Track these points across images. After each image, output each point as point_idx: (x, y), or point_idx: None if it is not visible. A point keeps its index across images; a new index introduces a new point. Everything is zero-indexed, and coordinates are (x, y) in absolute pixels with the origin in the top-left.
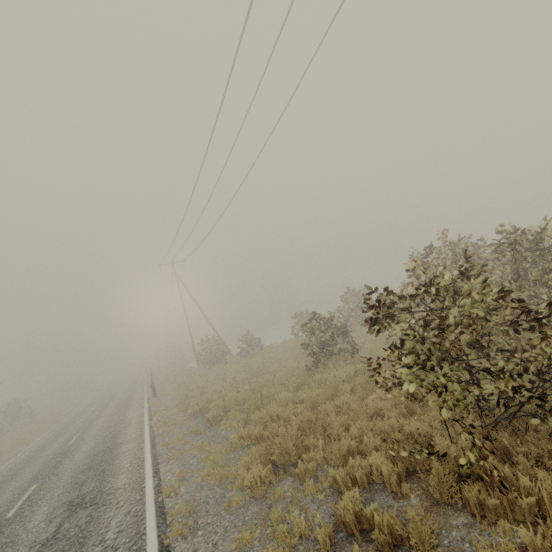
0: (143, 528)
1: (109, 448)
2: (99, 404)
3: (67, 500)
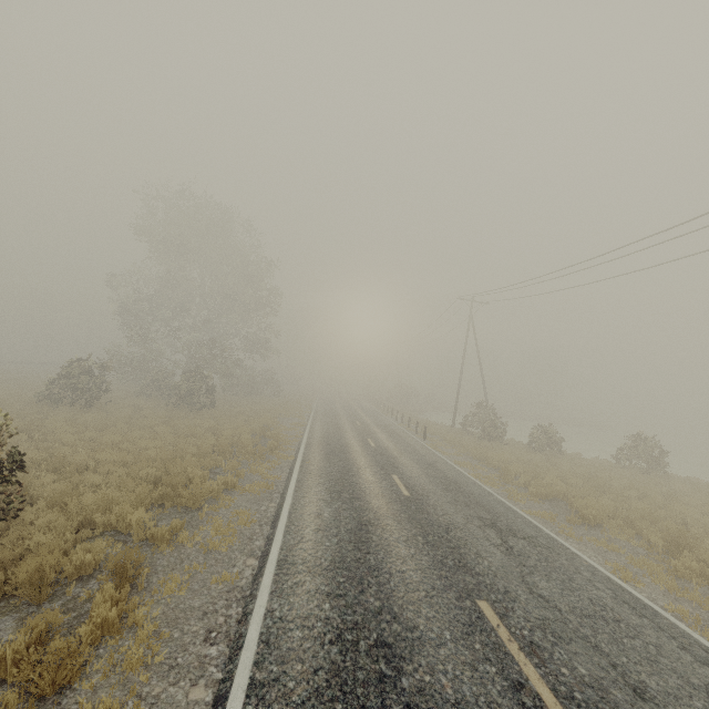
0: (646, 603)
1: (447, 479)
2: (347, 413)
3: (472, 515)
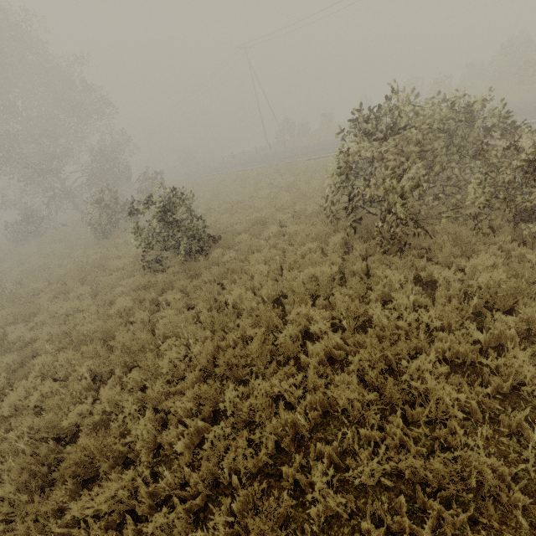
0: None
1: None
2: (212, 168)
3: None
